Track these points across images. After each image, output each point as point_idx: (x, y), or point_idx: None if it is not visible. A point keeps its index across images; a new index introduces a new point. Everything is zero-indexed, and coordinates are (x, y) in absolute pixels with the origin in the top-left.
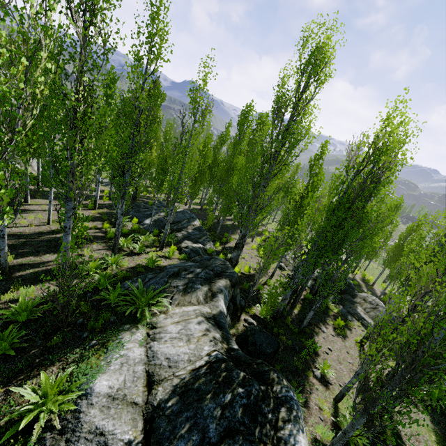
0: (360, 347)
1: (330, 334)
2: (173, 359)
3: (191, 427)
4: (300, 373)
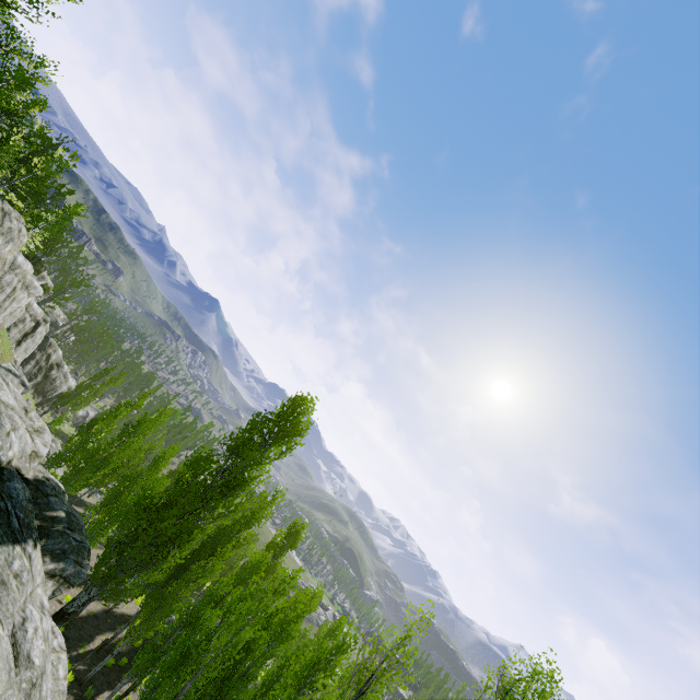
0: None
1: None
2: None
3: None
4: None
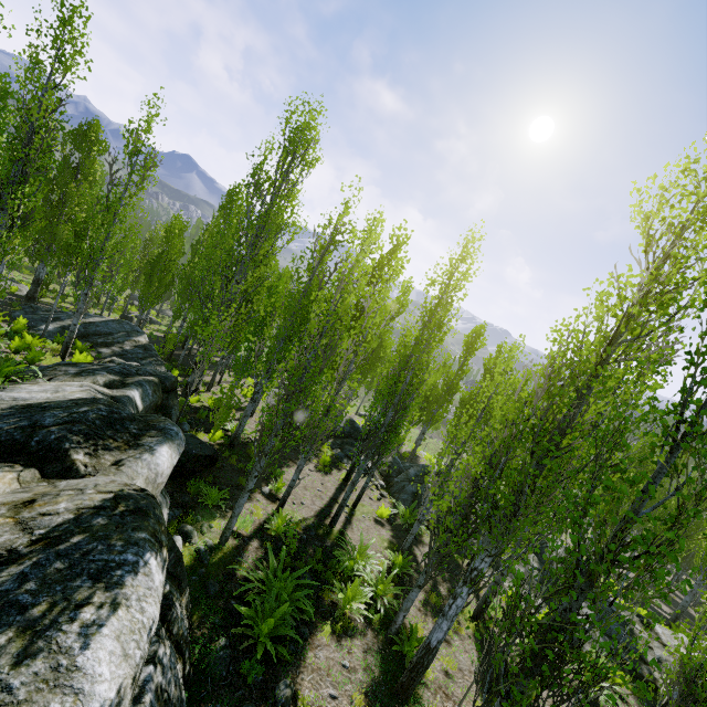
0: (343, 483)
1: (308, 468)
2: (24, 398)
3: (22, 420)
4: (242, 488)
